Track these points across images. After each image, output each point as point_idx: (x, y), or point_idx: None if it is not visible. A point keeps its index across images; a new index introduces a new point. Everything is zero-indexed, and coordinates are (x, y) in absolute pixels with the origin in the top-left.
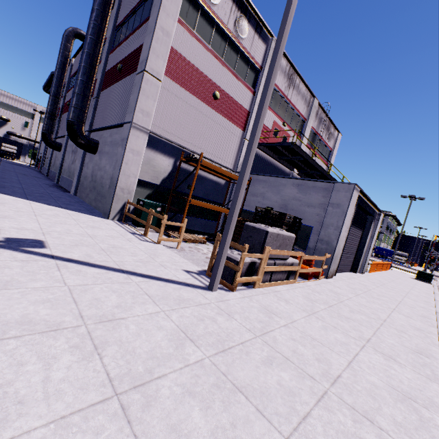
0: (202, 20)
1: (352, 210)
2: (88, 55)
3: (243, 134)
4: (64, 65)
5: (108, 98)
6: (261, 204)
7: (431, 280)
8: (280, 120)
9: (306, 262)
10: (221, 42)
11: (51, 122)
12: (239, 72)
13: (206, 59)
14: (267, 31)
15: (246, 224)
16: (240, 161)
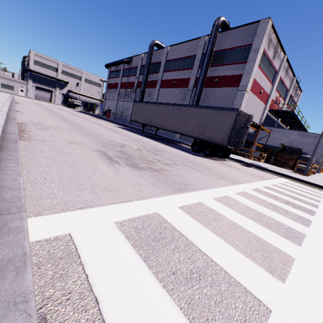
0: (262, 60)
1: None
2: (204, 76)
3: (264, 106)
4: (150, 63)
5: (204, 93)
6: (276, 142)
7: None
8: (278, 94)
9: None
10: (266, 66)
11: (143, 96)
12: (269, 77)
13: (261, 77)
14: (283, 52)
15: (302, 156)
16: (262, 120)
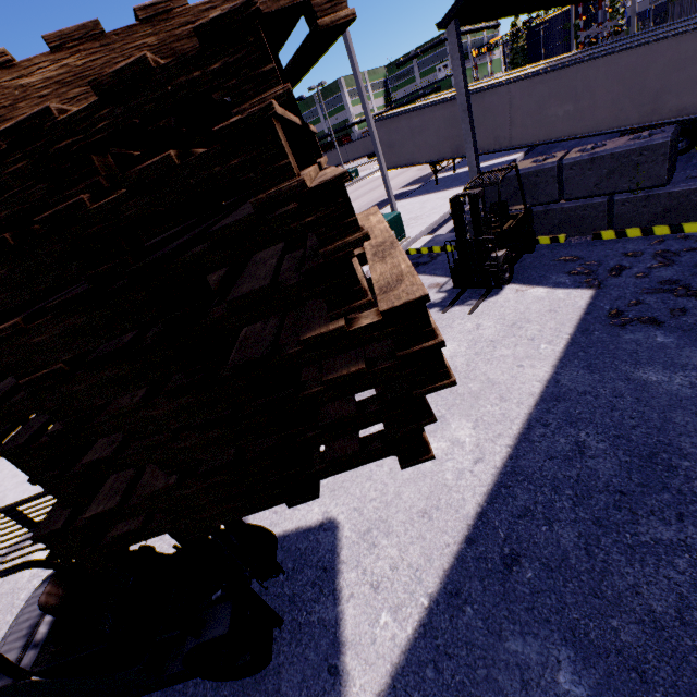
0: None
1: None
2: None
3: None
4: None
5: None
6: None
7: (352, 177)
8: None
9: None
10: None
11: None
12: None
13: None
14: None
15: None
16: None
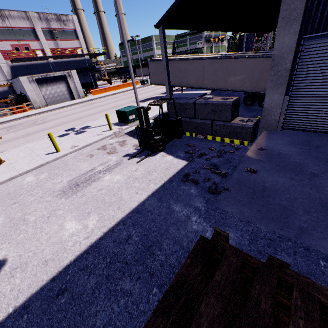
0: None
1: (29, 84)
2: None
3: None
4: None
5: None
6: (19, 91)
7: (144, 83)
8: (15, 41)
9: (21, 108)
10: None
11: None
12: None
13: None
14: None
15: None
16: (6, 75)
